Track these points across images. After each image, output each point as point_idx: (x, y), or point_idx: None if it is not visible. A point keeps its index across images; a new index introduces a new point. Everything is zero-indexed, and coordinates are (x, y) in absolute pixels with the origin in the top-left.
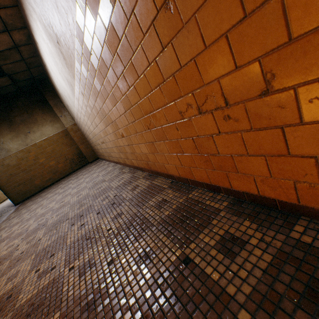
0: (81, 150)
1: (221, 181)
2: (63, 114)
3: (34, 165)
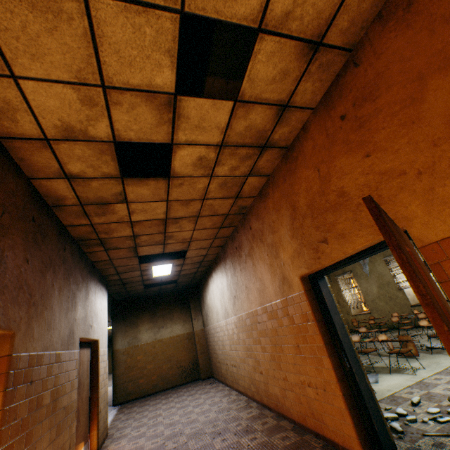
0: (198, 360)
1: (319, 429)
2: (196, 317)
3: (151, 362)
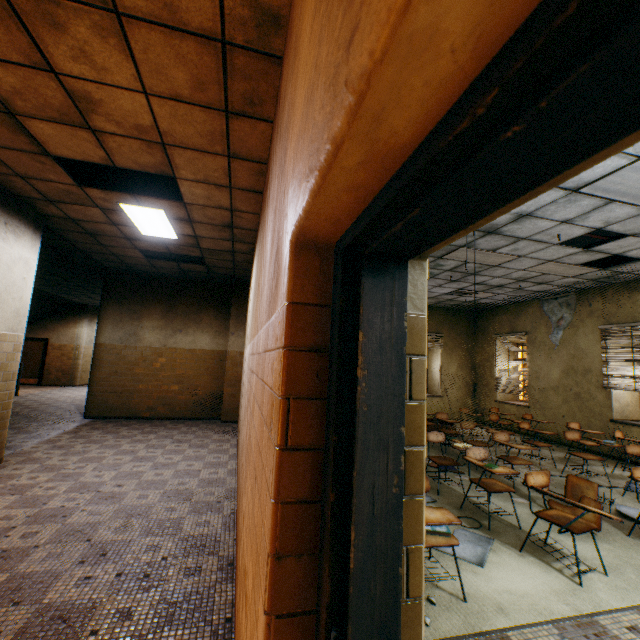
0: (223, 394)
1: None
2: (236, 332)
3: (150, 376)
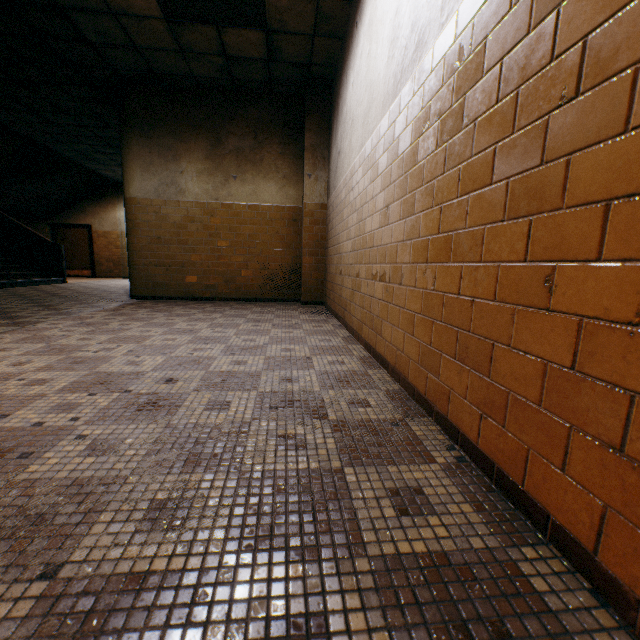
0: (302, 266)
1: None
2: (314, 173)
3: (203, 244)
